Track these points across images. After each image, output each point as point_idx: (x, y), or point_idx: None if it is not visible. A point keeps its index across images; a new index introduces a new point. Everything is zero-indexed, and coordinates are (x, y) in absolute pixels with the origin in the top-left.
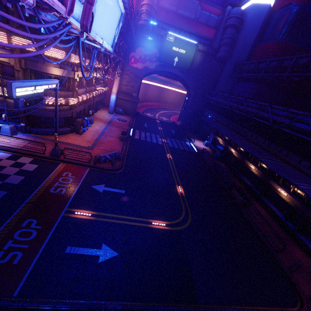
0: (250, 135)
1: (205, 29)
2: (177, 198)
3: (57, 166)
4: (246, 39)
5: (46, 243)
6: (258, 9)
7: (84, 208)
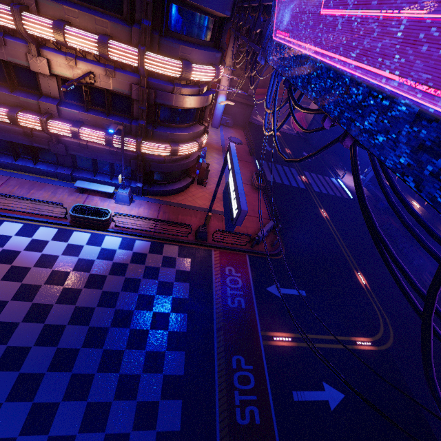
0: None
1: None
2: (364, 295)
3: (211, 257)
4: None
5: (270, 389)
6: None
7: (278, 329)
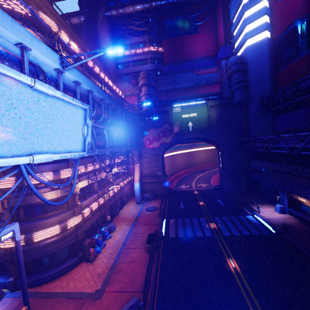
0: None
1: (208, 88)
2: None
3: None
4: (259, 74)
5: None
6: (255, 47)
7: None
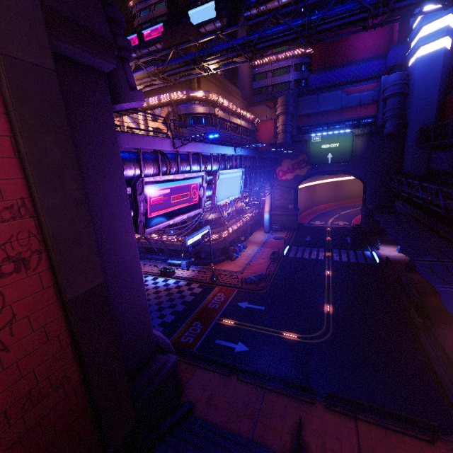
0: (442, 229)
1: (360, 110)
2: (320, 316)
3: (214, 289)
4: (425, 96)
5: (205, 335)
6: (428, 60)
7: (229, 318)
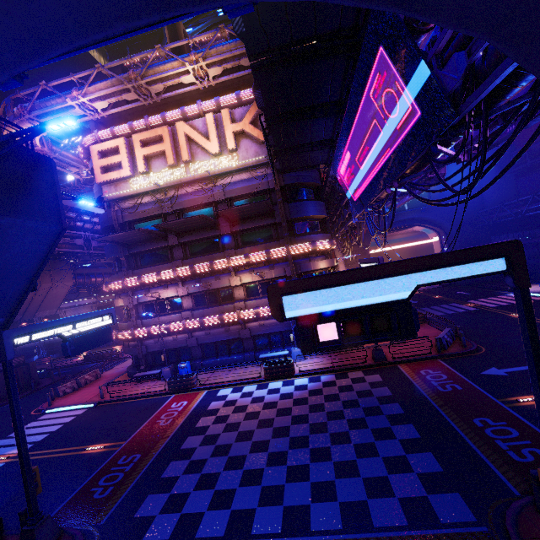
0: None
1: None
2: None
3: (399, 369)
4: None
5: None
6: None
7: (520, 394)
